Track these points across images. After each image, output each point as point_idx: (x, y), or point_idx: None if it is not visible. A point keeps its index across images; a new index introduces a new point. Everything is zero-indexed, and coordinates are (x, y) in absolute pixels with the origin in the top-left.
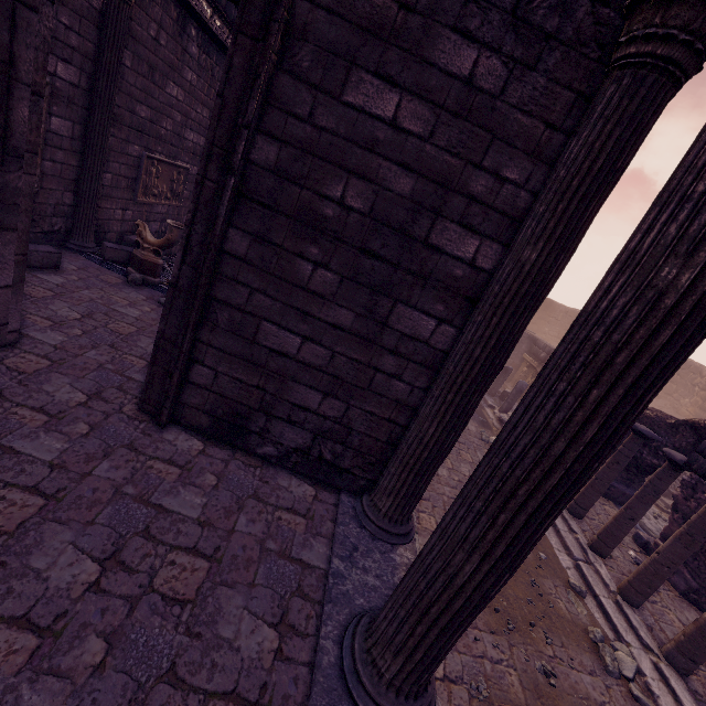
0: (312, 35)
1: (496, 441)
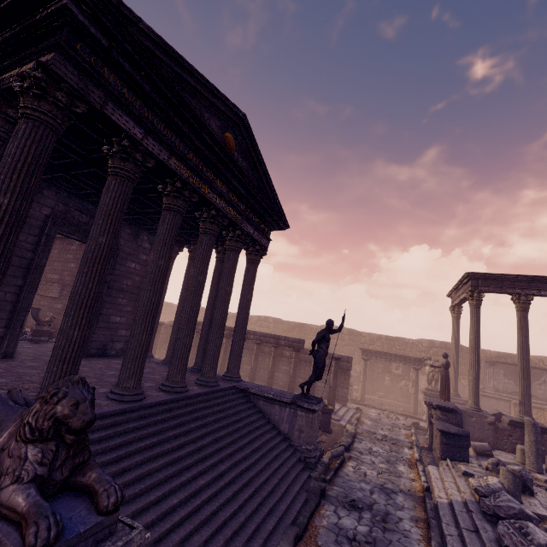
0: (119, 255)
1: (177, 315)
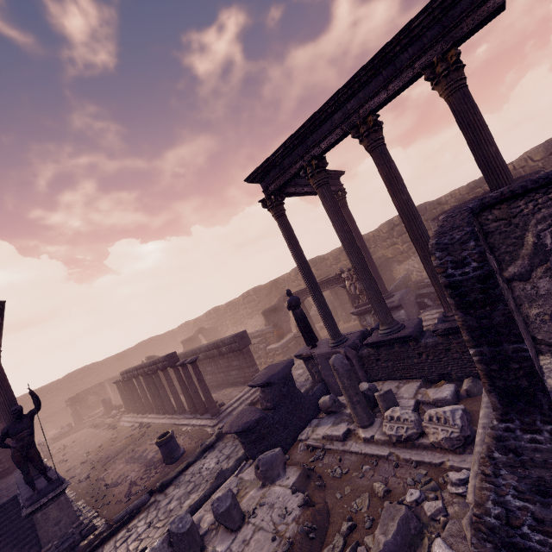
0: None
1: None
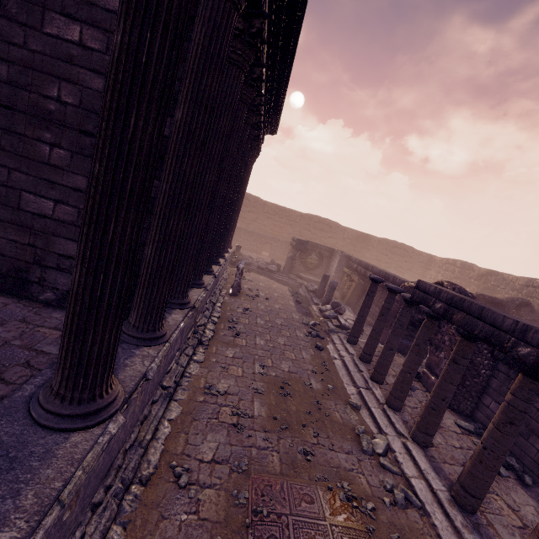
0: None
1: None
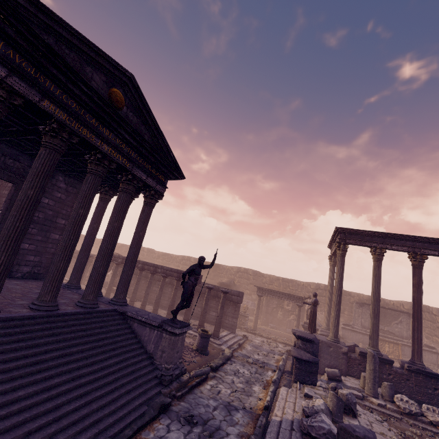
0: None
1: (82, 246)
